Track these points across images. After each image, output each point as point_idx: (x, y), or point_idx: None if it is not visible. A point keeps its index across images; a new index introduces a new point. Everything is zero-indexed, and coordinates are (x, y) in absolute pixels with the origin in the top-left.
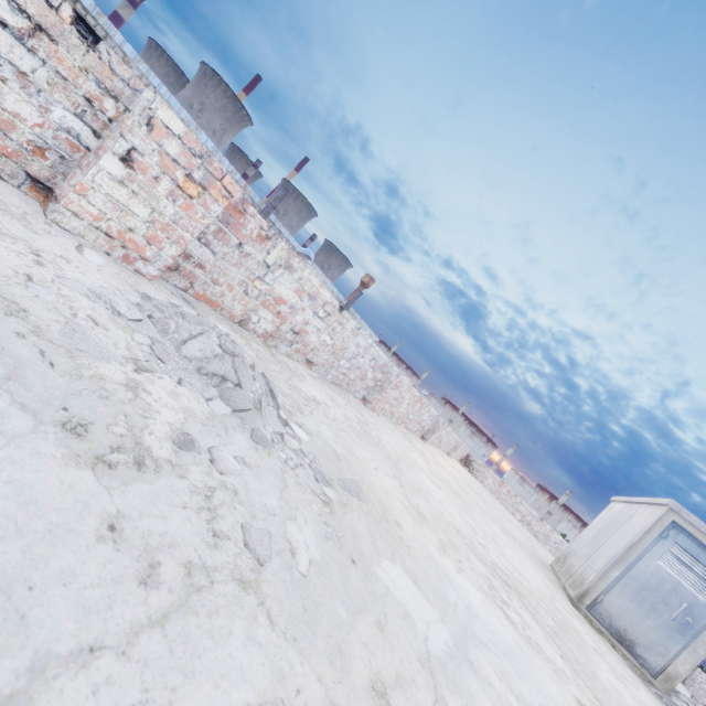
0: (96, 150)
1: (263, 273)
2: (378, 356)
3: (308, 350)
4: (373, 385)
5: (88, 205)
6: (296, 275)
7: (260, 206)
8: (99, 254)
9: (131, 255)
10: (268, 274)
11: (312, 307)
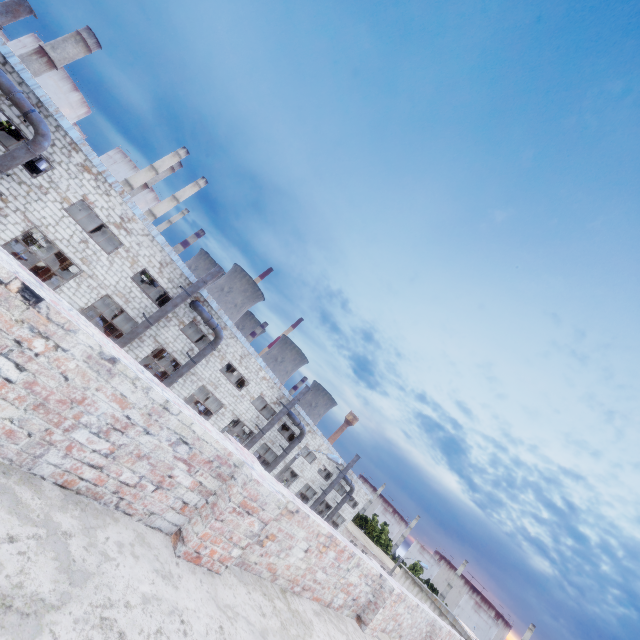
0: (374, 603)
1: (396, 607)
2: (429, 618)
3: (401, 630)
4: (425, 635)
5: (372, 623)
6: (405, 601)
7: (288, 398)
8: (370, 638)
9: (374, 631)
10: (397, 606)
11: (408, 610)
